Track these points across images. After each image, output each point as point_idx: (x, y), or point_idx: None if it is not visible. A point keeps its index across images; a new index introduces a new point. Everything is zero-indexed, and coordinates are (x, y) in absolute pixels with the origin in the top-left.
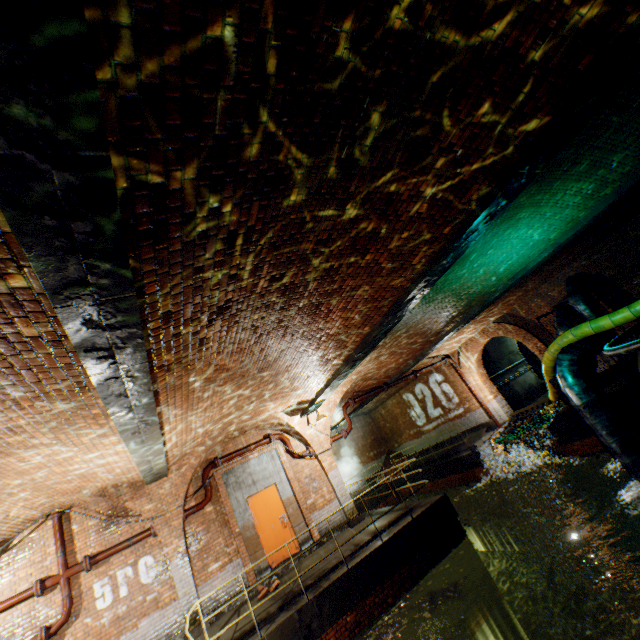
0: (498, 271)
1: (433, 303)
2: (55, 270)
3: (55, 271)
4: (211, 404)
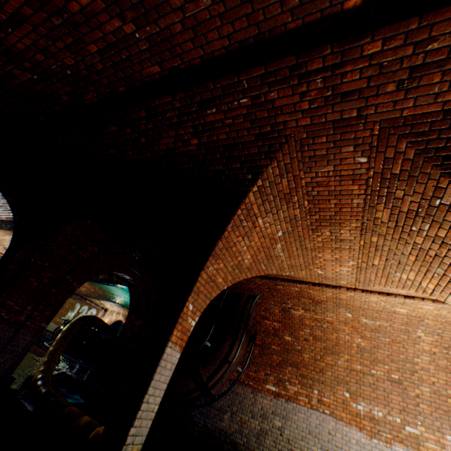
0: (123, 298)
1: (100, 285)
2: (12, 224)
3: (12, 224)
4: (4, 234)
